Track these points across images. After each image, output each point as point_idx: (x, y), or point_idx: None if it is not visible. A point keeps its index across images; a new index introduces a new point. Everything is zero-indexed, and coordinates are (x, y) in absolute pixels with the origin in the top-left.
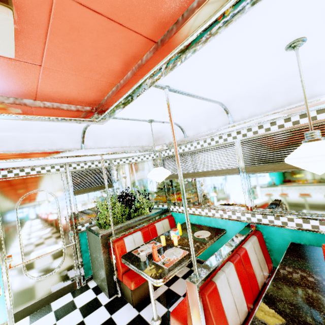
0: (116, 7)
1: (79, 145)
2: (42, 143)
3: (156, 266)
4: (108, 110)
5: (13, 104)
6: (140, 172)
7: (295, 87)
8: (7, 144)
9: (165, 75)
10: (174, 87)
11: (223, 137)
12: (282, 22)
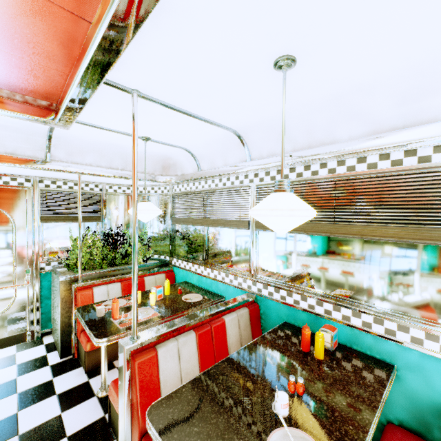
0: None
1: (43, 154)
2: None
3: (109, 324)
4: (61, 109)
5: None
6: None
7: (317, 126)
8: None
9: (109, 72)
10: (147, 93)
11: (240, 178)
12: (243, 27)
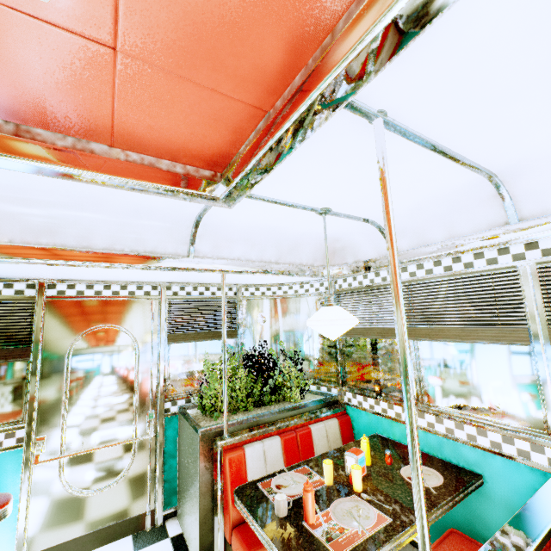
0: None
1: (186, 249)
2: (122, 239)
3: (309, 540)
4: (244, 170)
5: (71, 149)
6: (291, 315)
7: None
8: (63, 232)
9: (393, 59)
10: (397, 116)
11: (487, 255)
12: None
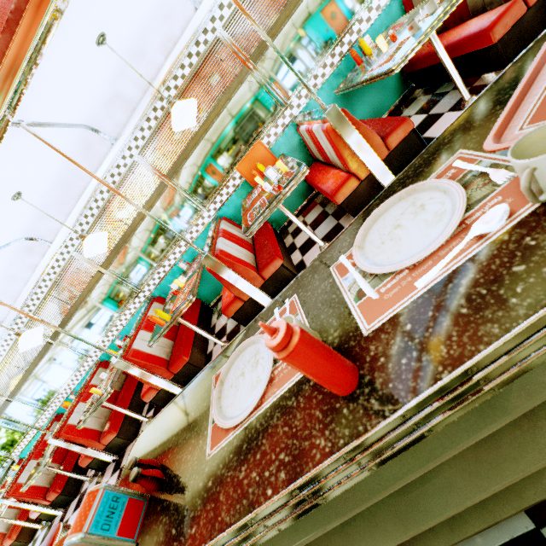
0: None
1: None
2: None
3: None
4: None
5: None
6: None
7: None
8: None
9: None
10: None
11: None
12: None
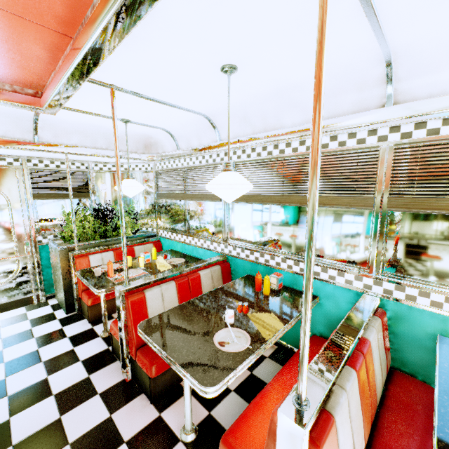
0: (2, 1)
1: (32, 136)
2: None
3: (106, 280)
4: (48, 100)
5: None
6: None
7: (269, 113)
8: None
9: (90, 76)
10: (123, 87)
11: (213, 156)
12: (190, 47)
